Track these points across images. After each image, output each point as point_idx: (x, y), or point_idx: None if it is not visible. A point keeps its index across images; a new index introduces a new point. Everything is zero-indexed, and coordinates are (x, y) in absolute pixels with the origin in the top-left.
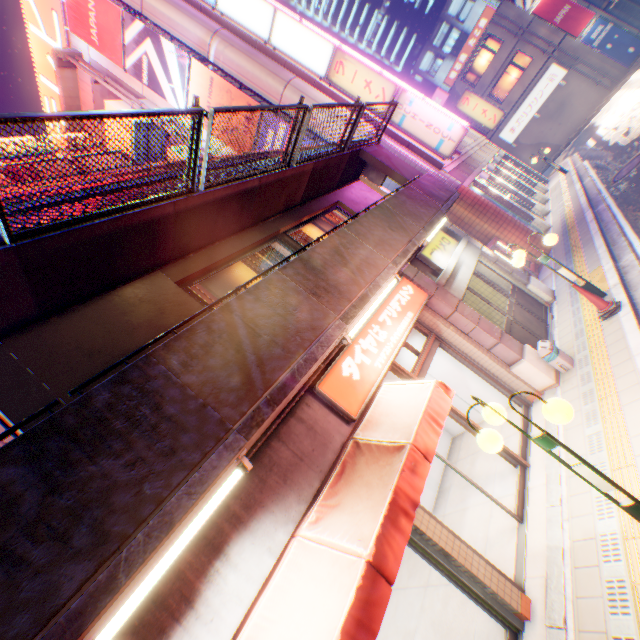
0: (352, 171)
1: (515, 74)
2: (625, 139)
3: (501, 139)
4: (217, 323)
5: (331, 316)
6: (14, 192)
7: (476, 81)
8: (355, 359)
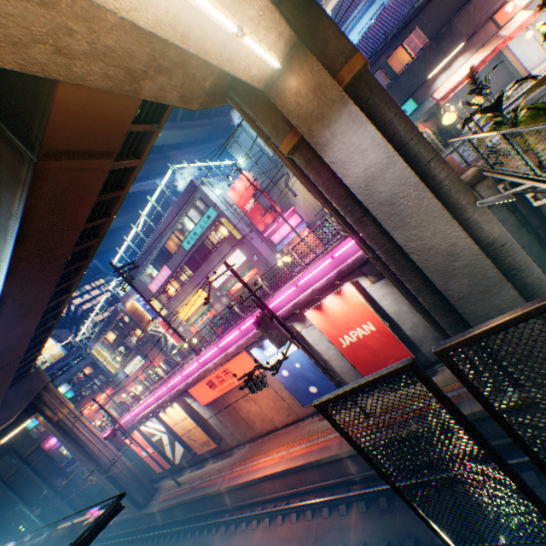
0: None
1: None
2: None
3: None
4: (465, 10)
5: None
6: None
7: None
8: (513, 4)
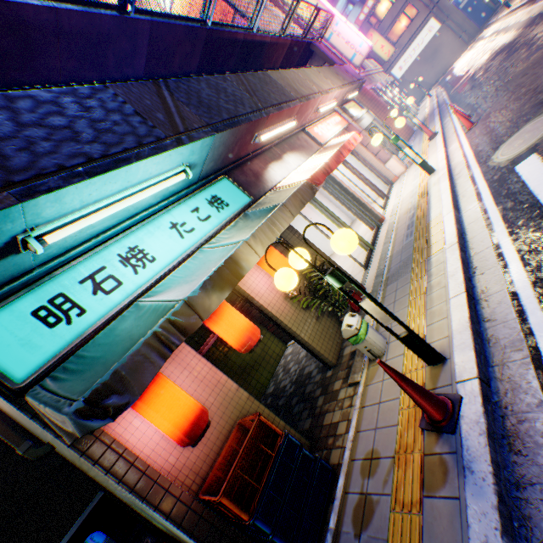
0: (304, 59)
1: (406, 23)
2: (464, 71)
3: (392, 75)
4: (281, 75)
5: (317, 91)
6: None
7: (378, 25)
8: (319, 130)
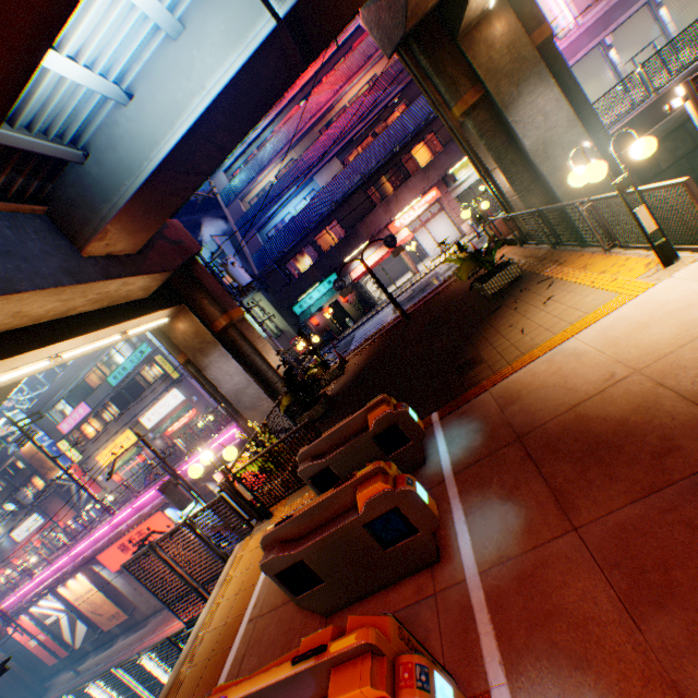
0: None
1: None
2: None
3: None
4: (365, 221)
5: (387, 219)
6: (316, 107)
7: None
8: (400, 221)
